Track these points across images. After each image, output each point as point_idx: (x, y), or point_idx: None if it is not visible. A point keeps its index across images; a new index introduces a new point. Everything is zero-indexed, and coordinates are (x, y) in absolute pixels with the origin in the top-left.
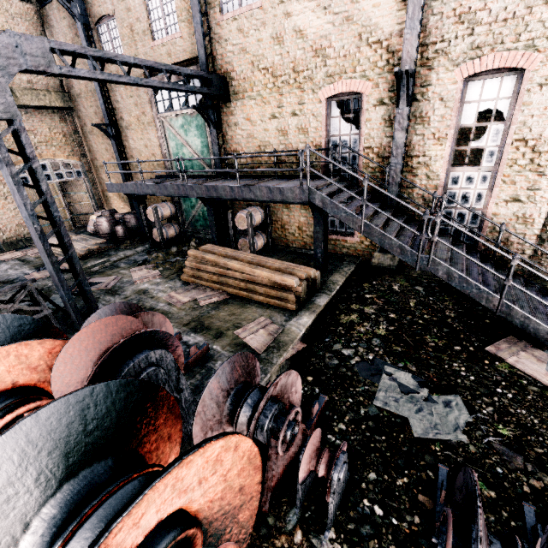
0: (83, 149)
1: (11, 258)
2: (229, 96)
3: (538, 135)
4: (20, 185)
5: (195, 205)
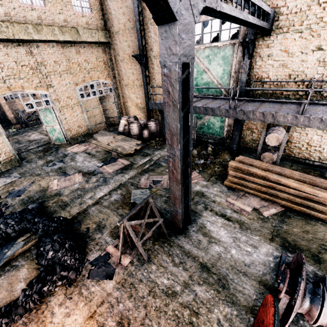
0: (114, 72)
1: (80, 151)
2: (271, 30)
3: None
4: (181, 127)
5: (202, 117)
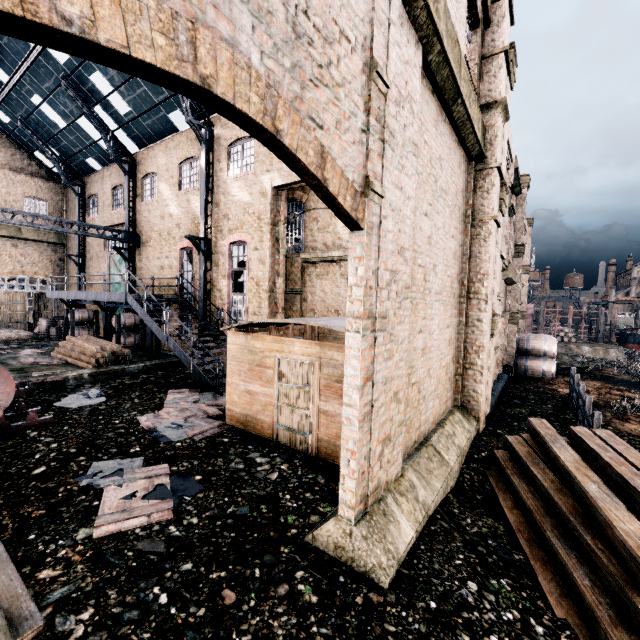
0: (63, 272)
1: None
2: (139, 244)
3: (257, 276)
4: None
5: None
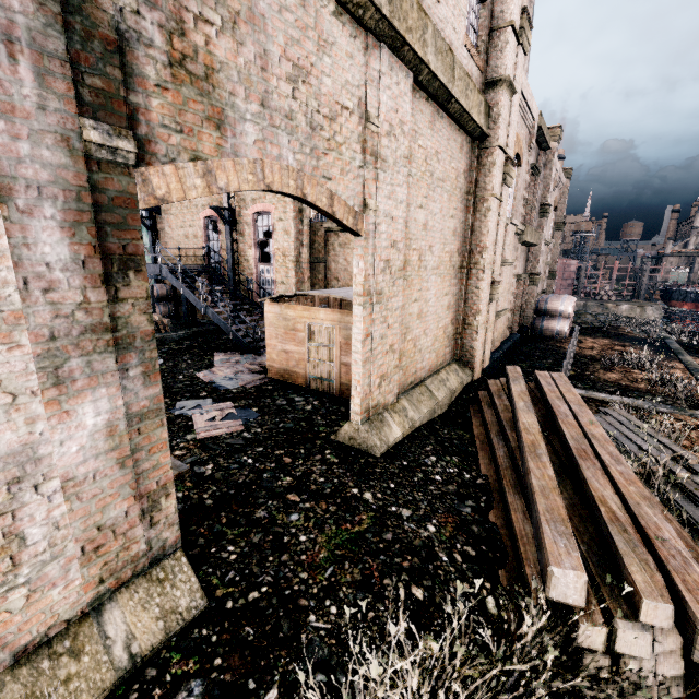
0: None
1: None
2: (160, 212)
3: (282, 246)
4: None
5: None
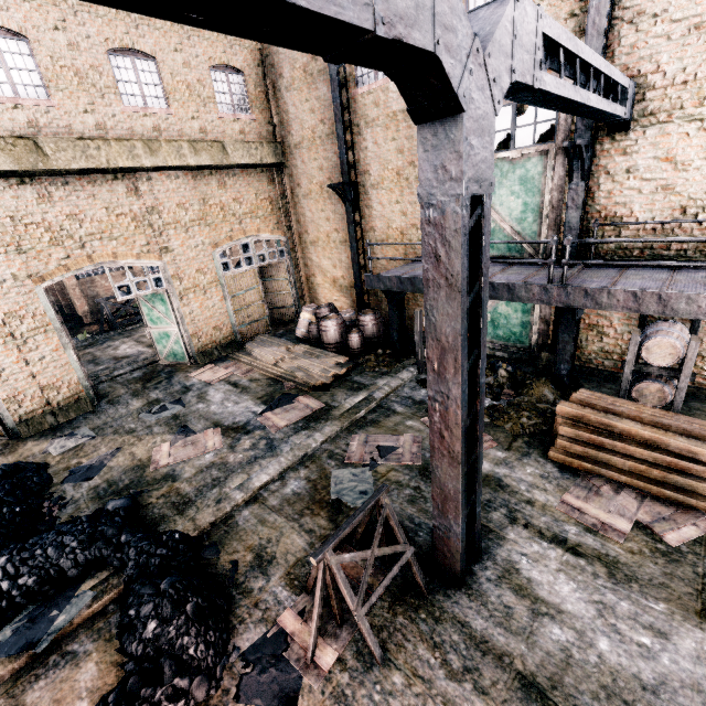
0: (289, 219)
1: (216, 378)
2: (630, 120)
3: None
4: (465, 333)
5: None
